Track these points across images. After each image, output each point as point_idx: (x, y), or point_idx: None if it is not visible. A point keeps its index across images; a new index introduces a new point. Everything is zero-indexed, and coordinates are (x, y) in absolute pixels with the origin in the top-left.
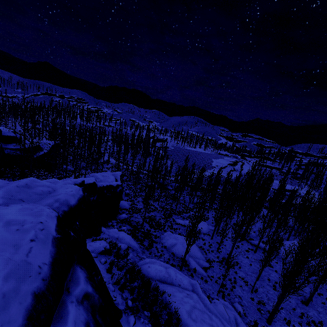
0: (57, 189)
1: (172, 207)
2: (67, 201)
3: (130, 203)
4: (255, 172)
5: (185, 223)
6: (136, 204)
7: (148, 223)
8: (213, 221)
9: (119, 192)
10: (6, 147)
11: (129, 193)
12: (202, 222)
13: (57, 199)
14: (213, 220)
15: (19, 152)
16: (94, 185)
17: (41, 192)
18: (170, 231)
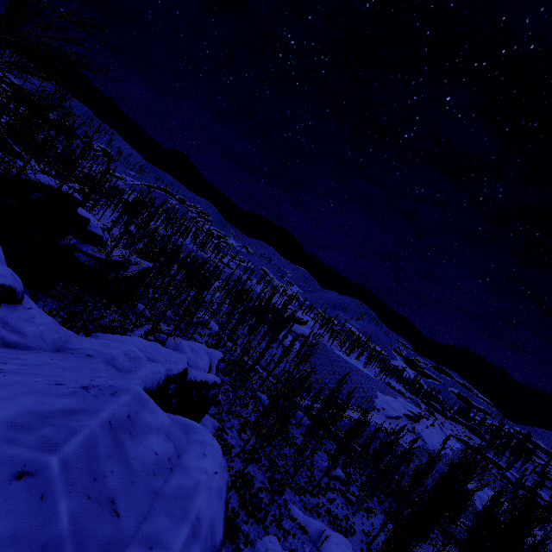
0: (184, 452)
1: (288, 466)
2: (213, 531)
3: (216, 425)
4: (473, 467)
5: (306, 523)
6: (227, 431)
7: (239, 492)
8: (363, 544)
9: (211, 398)
10: (80, 248)
11: (221, 401)
12: (342, 538)
13: (196, 518)
14: (364, 543)
15: (93, 261)
16: (183, 375)
17: (154, 463)
18: (275, 533)
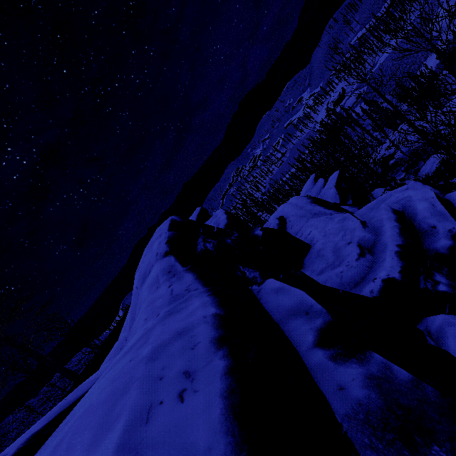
0: None
1: None
2: None
3: None
4: None
5: None
6: None
7: None
8: None
9: None
10: None
11: None
12: None
13: None
14: None
15: None
16: None
17: None
18: None
